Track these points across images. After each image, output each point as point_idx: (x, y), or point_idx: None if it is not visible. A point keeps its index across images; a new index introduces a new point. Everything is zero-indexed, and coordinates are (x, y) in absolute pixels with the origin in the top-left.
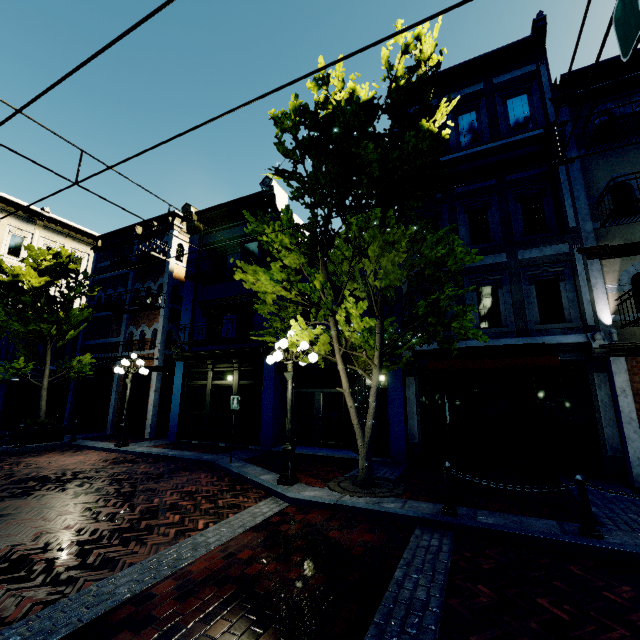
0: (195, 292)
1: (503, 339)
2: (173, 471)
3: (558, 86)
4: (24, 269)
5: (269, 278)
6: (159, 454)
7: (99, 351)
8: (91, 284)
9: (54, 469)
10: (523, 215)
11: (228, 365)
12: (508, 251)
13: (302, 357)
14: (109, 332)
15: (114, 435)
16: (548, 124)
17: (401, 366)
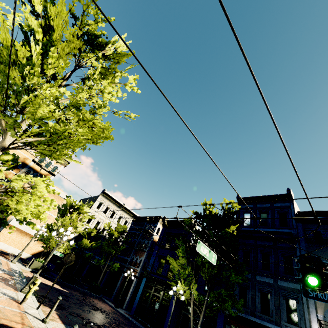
0: (158, 250)
1: (268, 323)
2: (130, 325)
3: (297, 214)
4: (111, 222)
5: (176, 263)
6: (127, 317)
7: (121, 262)
8: (127, 233)
9: (99, 306)
10: (284, 263)
11: (161, 287)
12: (274, 278)
13: (179, 296)
14: (126, 254)
15: (113, 301)
16: (293, 228)
17: (212, 315)
